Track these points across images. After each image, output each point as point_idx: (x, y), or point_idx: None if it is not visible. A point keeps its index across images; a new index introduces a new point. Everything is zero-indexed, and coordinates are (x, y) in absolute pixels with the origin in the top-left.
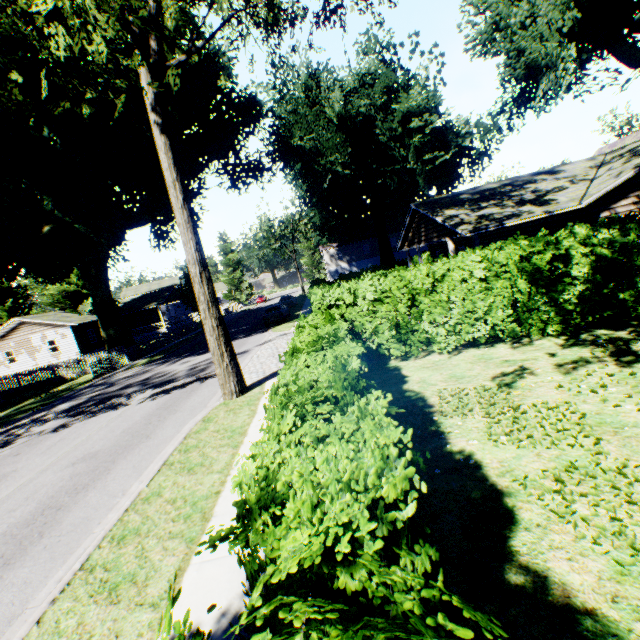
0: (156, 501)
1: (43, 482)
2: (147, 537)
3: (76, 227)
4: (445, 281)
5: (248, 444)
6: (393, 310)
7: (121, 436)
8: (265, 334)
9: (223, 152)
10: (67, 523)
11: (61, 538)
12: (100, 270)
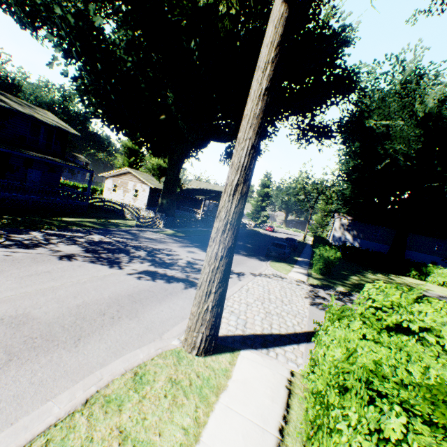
0: None
1: None
2: None
3: (178, 122)
4: None
5: None
6: None
7: (69, 311)
8: (262, 264)
9: (305, 110)
10: None
11: None
12: (180, 159)
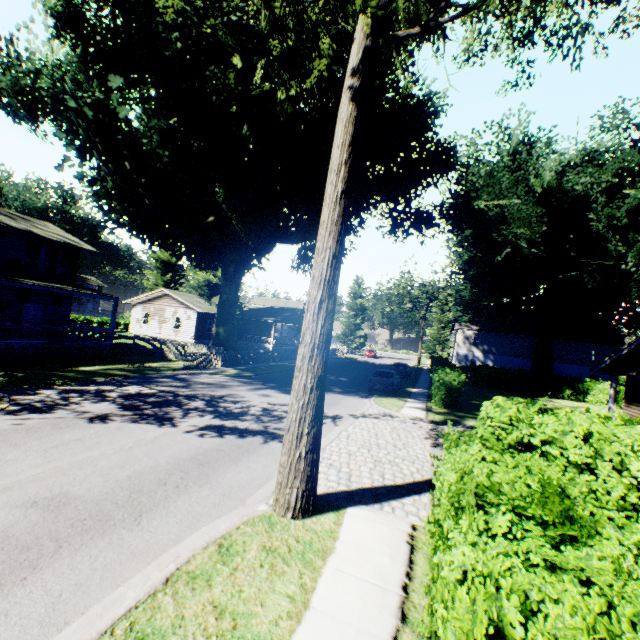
0: None
1: None
2: None
3: (233, 223)
4: None
5: None
6: None
7: (120, 485)
8: (365, 401)
9: (396, 195)
10: None
11: None
12: (238, 270)
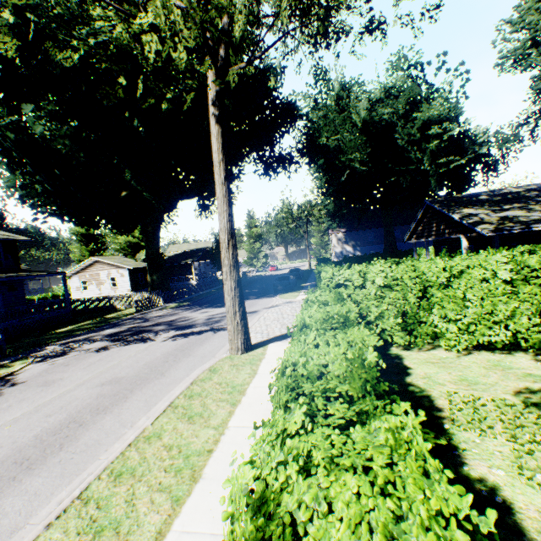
0: (155, 443)
1: (77, 395)
2: (139, 481)
3: (144, 194)
4: (462, 277)
5: (245, 405)
6: (401, 298)
7: (143, 368)
8: (273, 299)
9: (261, 146)
10: (82, 441)
11: (74, 456)
12: (155, 229)
